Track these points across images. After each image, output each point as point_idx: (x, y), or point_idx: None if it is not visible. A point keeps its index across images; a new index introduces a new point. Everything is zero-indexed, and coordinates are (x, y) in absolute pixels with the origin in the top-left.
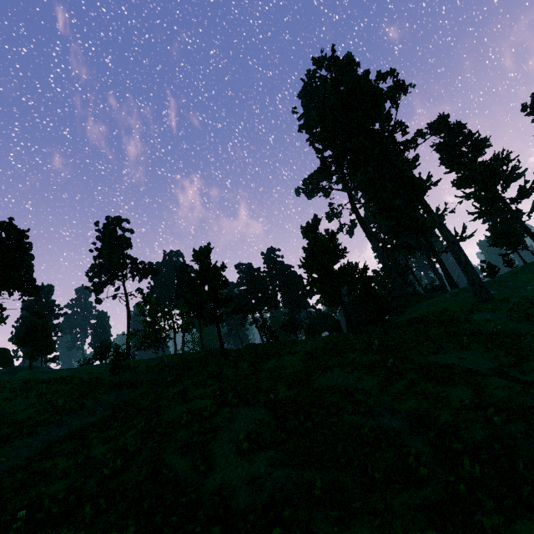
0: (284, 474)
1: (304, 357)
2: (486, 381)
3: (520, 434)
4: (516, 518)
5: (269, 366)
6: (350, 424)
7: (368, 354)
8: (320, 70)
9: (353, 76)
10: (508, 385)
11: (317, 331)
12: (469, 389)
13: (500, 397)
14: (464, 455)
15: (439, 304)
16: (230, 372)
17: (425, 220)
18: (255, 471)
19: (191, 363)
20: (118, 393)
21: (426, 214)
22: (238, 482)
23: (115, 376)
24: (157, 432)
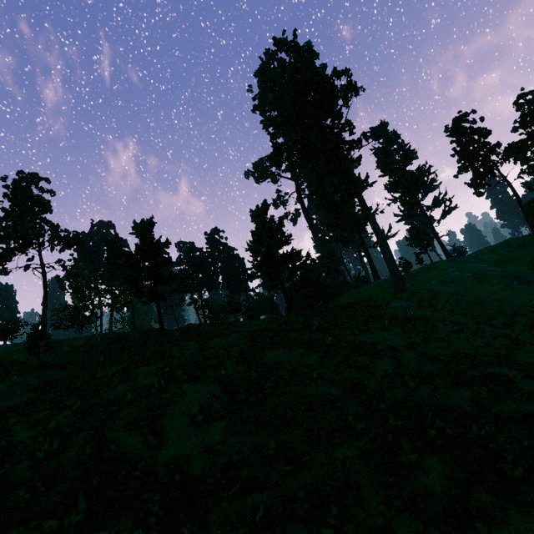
0: (239, 440)
1: (249, 336)
2: (403, 355)
3: (427, 394)
4: (425, 454)
5: (215, 345)
6: (296, 393)
7: (308, 333)
8: (280, 52)
9: (311, 66)
10: (419, 358)
11: (257, 313)
12: (390, 362)
13: (413, 368)
14: (387, 413)
15: (365, 292)
16: (175, 351)
17: (361, 217)
18: (211, 439)
19: (125, 343)
20: (40, 374)
21: (363, 211)
22: (193, 451)
23: (31, 357)
24: (97, 412)
